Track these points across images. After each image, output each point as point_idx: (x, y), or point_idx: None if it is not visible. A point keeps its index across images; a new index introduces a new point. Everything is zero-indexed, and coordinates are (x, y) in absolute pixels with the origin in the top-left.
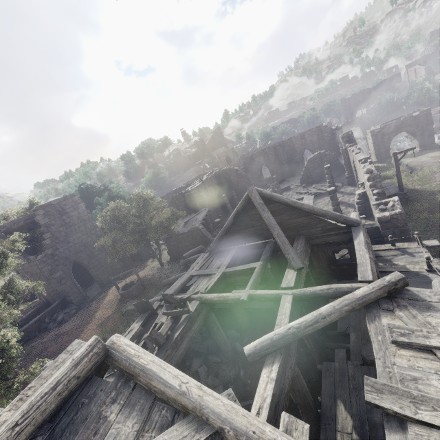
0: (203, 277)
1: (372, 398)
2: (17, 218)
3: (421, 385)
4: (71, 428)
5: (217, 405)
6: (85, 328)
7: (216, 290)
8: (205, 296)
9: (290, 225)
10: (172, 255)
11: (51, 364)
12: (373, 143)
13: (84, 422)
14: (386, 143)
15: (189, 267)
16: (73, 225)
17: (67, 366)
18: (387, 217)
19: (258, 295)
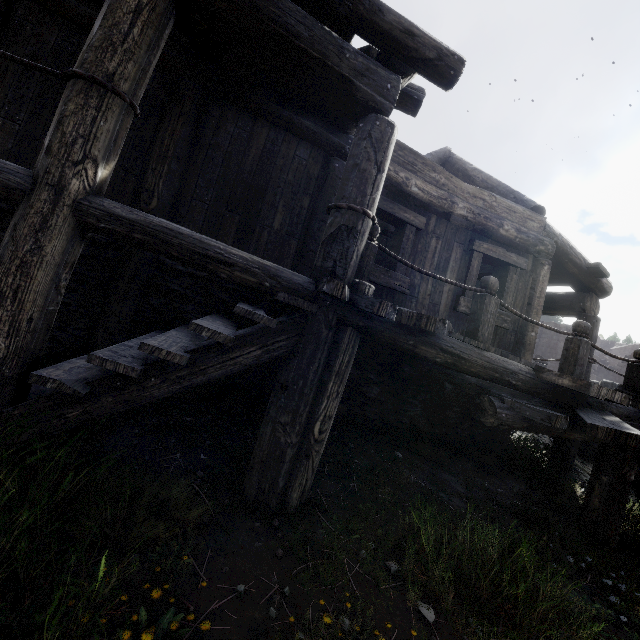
0: None
1: None
2: None
3: None
4: None
5: None
6: None
7: None
8: None
9: None
10: None
11: None
12: None
13: None
14: None
15: None
16: None
17: None
18: None
19: None
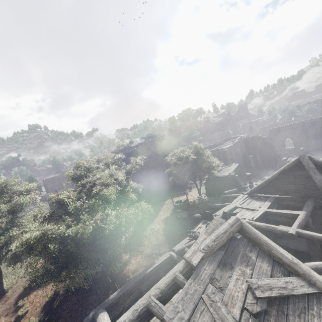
0: (246, 210)
1: None
2: (124, 148)
3: None
4: (235, 254)
5: (321, 279)
6: (154, 219)
7: (259, 221)
8: (253, 222)
9: None
10: (208, 190)
11: (211, 222)
12: None
13: (239, 254)
14: None
15: (227, 201)
16: (152, 157)
17: (227, 225)
18: None
19: (307, 234)
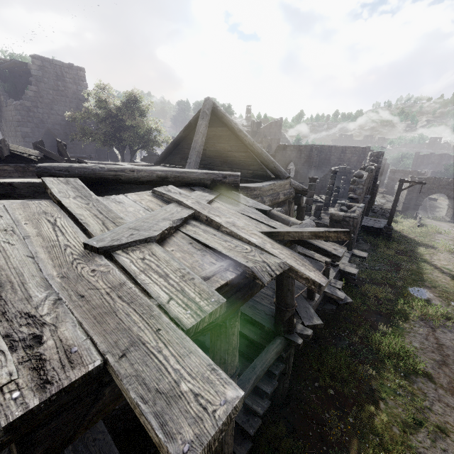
0: None
1: (49, 180)
2: None
3: (116, 204)
4: None
5: None
6: None
7: None
8: None
9: (228, 158)
10: None
11: None
12: (408, 190)
13: None
14: (421, 197)
15: None
16: (65, 96)
17: None
18: (340, 216)
19: None
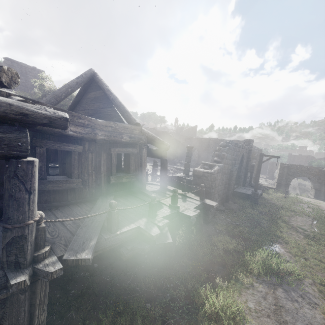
0: None
1: None
2: None
3: None
4: None
5: None
6: None
7: None
8: None
9: (101, 114)
10: None
11: None
12: (279, 173)
13: None
14: (289, 178)
15: None
16: (25, 86)
17: None
18: (200, 172)
19: None
